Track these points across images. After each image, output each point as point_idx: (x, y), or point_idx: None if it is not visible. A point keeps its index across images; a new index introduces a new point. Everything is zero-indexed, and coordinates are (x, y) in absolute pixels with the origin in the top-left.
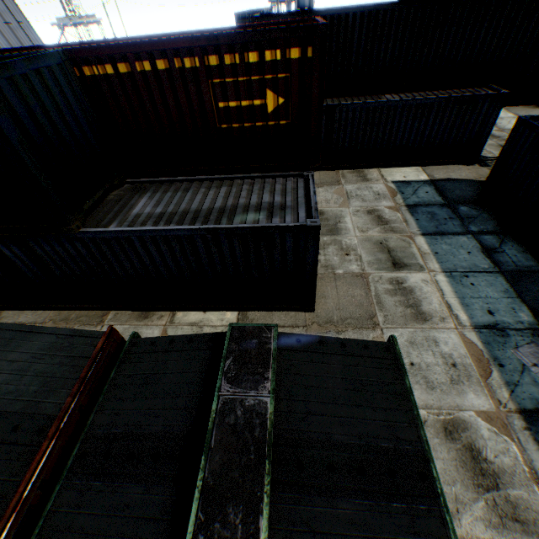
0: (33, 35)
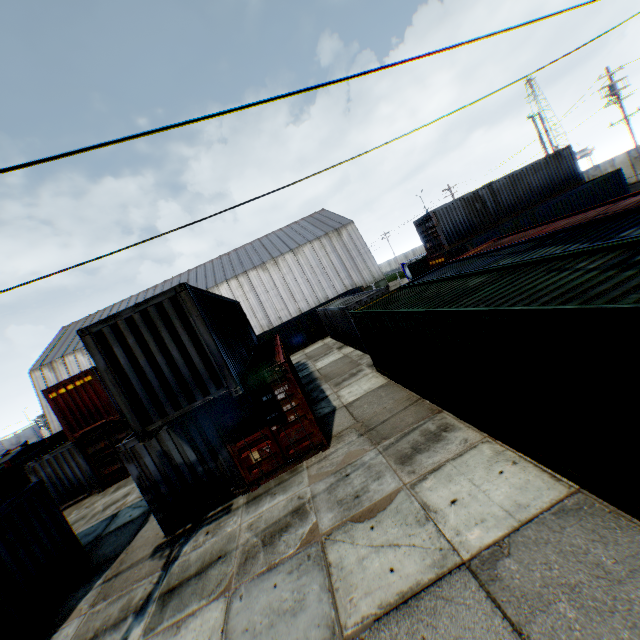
0: (367, 256)
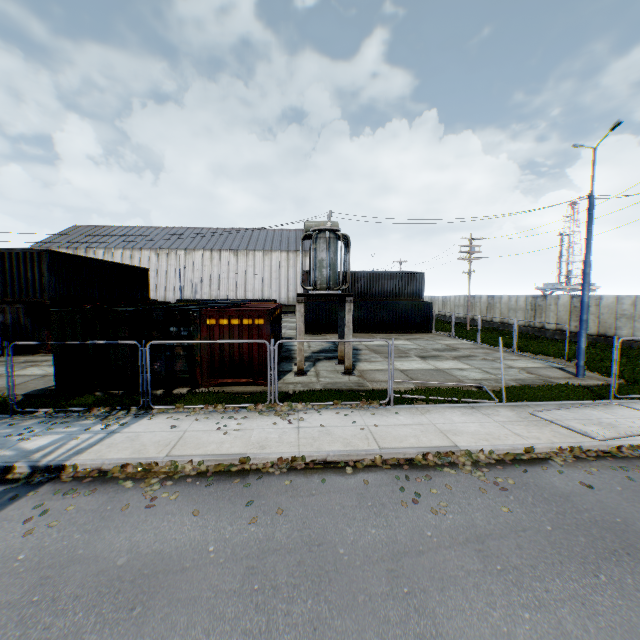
0: None
